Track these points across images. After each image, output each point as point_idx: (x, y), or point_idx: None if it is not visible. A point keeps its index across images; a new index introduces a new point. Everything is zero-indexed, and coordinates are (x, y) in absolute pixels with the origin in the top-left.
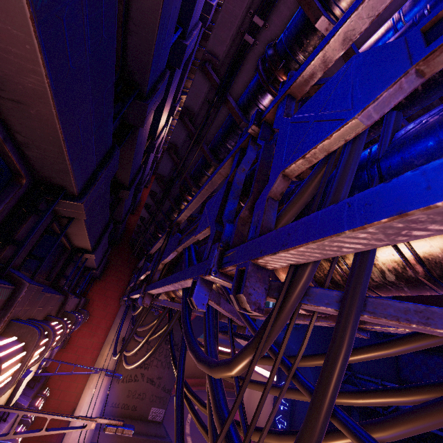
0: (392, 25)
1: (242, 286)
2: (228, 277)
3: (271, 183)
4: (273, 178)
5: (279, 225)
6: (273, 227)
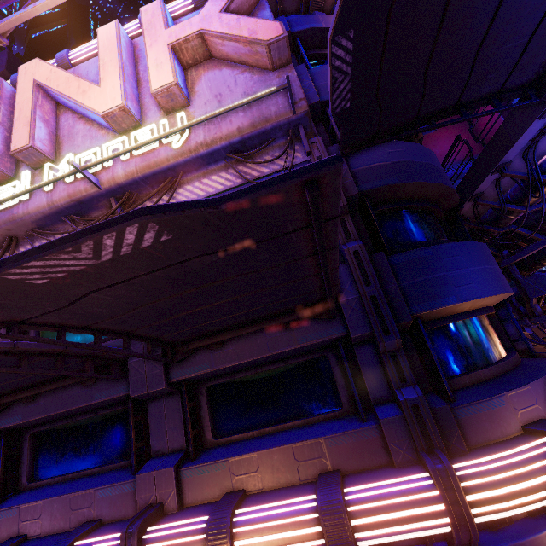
0: (530, 218)
1: (545, 328)
2: (535, 324)
3: (532, 300)
4: (531, 299)
5: (540, 304)
6: (541, 310)
